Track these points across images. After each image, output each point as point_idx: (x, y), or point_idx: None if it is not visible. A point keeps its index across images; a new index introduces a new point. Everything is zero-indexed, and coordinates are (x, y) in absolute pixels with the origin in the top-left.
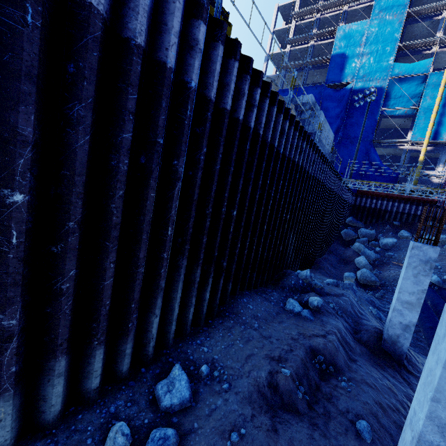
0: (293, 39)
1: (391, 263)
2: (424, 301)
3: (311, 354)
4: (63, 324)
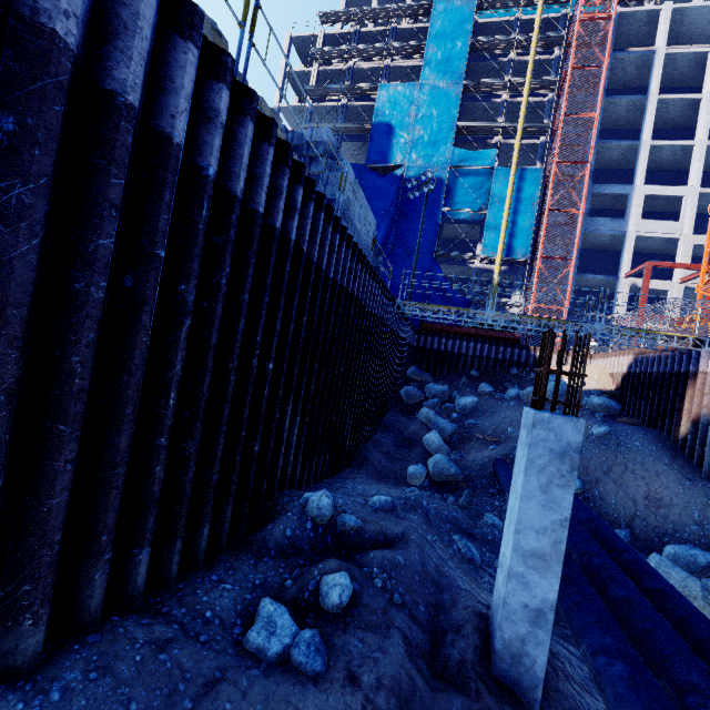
0: (316, 89)
1: (475, 436)
2: None
3: None
4: None
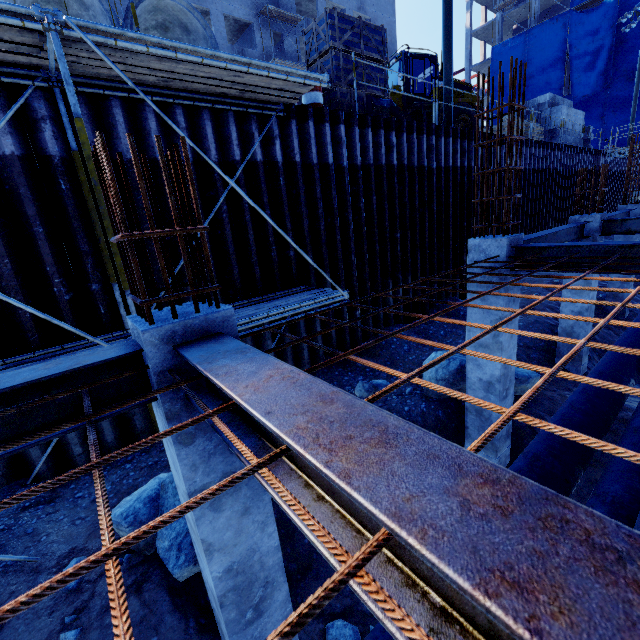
0: None
1: None
2: None
3: None
4: None
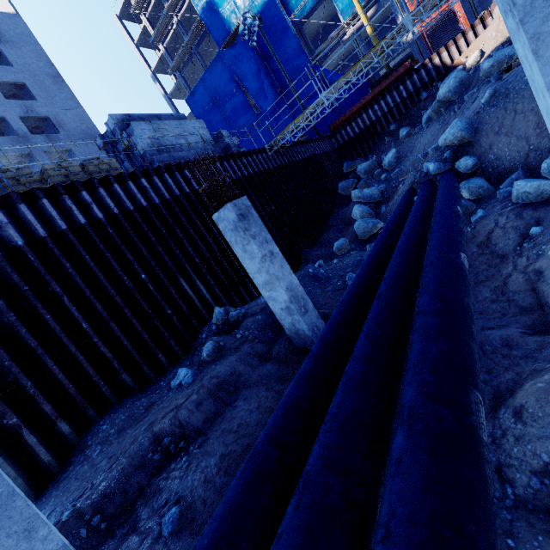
0: (156, 35)
1: (401, 181)
2: (389, 223)
3: (150, 446)
4: None
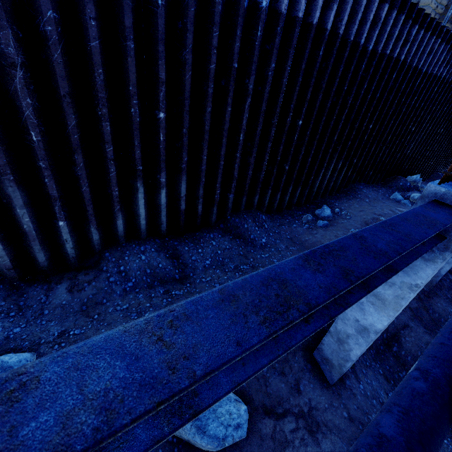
0: None
1: None
2: None
3: None
4: (295, 173)
